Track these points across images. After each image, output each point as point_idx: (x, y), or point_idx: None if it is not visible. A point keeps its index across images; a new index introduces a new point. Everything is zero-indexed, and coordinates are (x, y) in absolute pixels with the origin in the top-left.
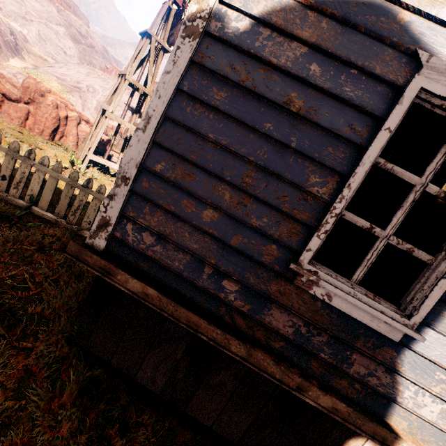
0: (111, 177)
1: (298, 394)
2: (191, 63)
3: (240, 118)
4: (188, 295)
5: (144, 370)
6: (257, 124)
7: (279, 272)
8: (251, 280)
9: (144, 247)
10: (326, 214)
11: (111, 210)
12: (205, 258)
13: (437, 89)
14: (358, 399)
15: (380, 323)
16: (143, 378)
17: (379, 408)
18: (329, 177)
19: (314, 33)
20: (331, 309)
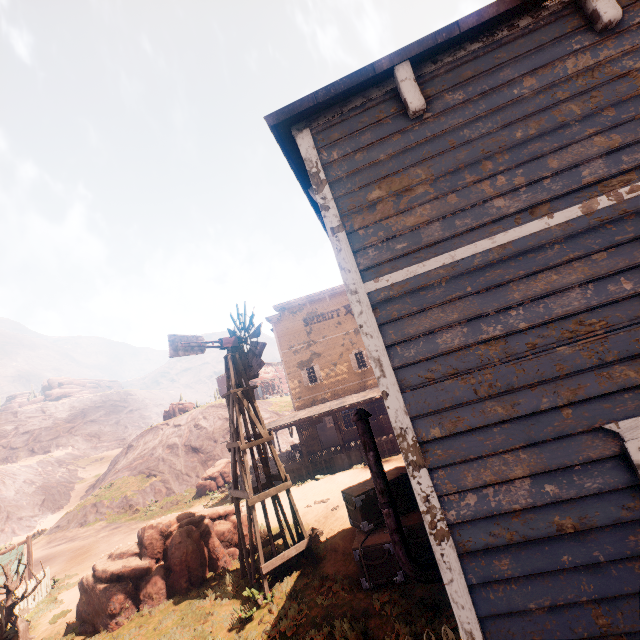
0: (295, 568)
1: None
2: (458, 555)
3: (538, 570)
4: None
5: None
6: (556, 564)
7: None
8: None
9: None
10: None
11: None
12: None
13: None
14: None
15: None
16: None
17: None
18: None
19: (522, 466)
20: None
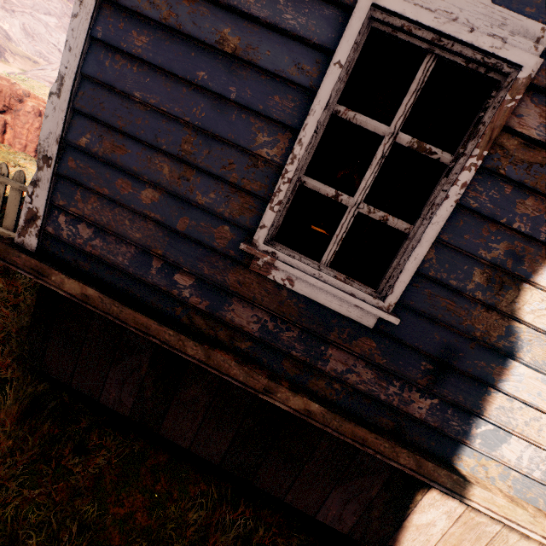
0: None
1: (266, 398)
2: (103, 2)
3: (168, 67)
4: (138, 296)
5: (108, 390)
6: (188, 74)
7: (235, 258)
8: (206, 271)
9: (82, 241)
10: (279, 181)
11: (37, 200)
12: (150, 249)
13: (391, 4)
14: (338, 401)
15: (351, 307)
16: (109, 400)
17: (362, 409)
18: (279, 134)
19: None
20: (299, 298)
